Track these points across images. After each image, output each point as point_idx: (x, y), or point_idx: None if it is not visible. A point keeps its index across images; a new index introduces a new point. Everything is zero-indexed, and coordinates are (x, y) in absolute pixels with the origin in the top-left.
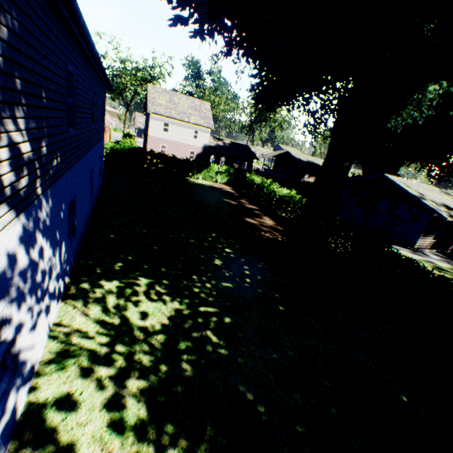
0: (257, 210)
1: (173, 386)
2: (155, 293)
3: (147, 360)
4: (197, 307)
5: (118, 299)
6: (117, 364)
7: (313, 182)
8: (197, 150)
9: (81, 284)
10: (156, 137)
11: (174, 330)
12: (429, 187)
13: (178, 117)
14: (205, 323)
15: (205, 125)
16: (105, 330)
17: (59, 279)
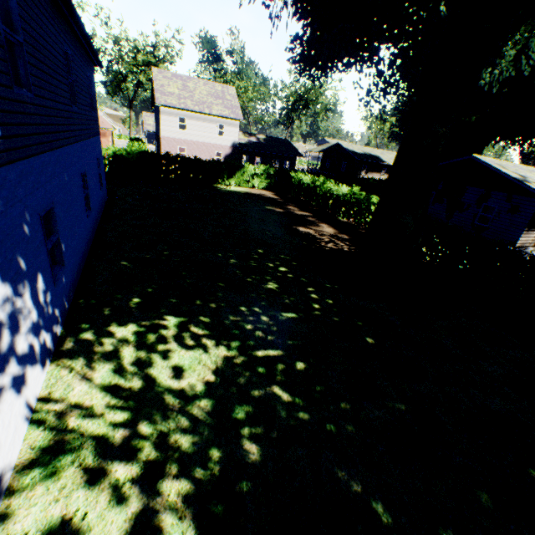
0: (311, 217)
1: (234, 484)
2: (190, 336)
3: (188, 443)
4: (253, 351)
5: (137, 351)
6: (141, 455)
7: (392, 165)
8: (225, 150)
9: (81, 333)
10: (170, 138)
11: (224, 390)
12: (528, 167)
13: (195, 108)
14: (268, 374)
15: (232, 117)
16: (119, 401)
17: (40, 330)
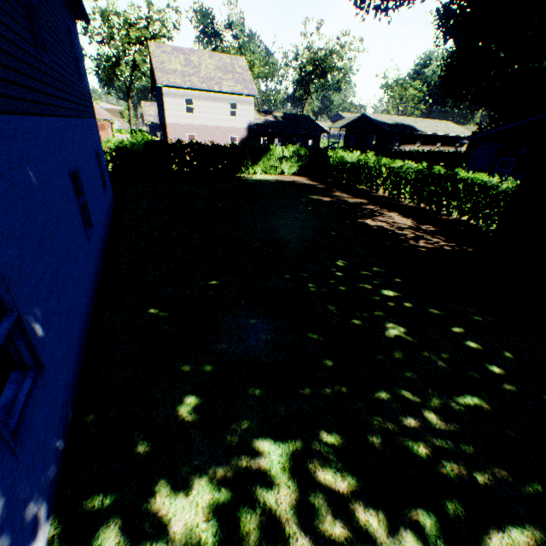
0: (369, 204)
1: None
2: (327, 506)
3: None
4: (481, 540)
5: None
6: None
7: None
8: (240, 134)
9: (93, 537)
10: (178, 124)
11: None
12: None
13: (203, 86)
14: None
15: (245, 92)
16: None
17: None
